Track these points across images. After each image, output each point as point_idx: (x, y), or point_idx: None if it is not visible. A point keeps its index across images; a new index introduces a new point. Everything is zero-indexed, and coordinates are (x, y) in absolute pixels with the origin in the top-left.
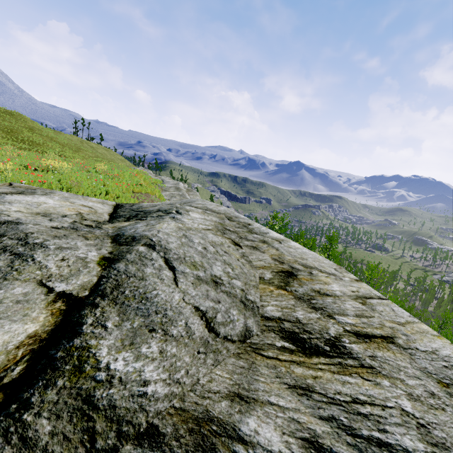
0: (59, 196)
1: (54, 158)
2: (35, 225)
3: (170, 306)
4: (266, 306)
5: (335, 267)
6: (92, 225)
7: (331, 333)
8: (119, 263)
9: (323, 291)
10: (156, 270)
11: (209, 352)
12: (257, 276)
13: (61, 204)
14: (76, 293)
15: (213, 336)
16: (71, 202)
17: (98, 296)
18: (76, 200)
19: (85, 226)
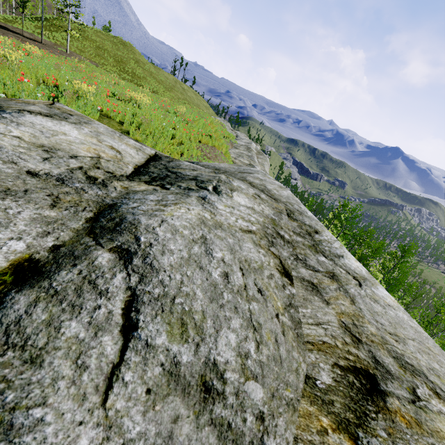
0: (90, 129)
1: (146, 92)
2: (5, 163)
3: None
4: None
5: None
6: (98, 178)
7: None
8: (27, 291)
9: None
10: (88, 331)
11: None
12: (302, 371)
13: (84, 140)
14: None
15: None
16: (99, 140)
17: None
18: (108, 139)
19: (86, 178)
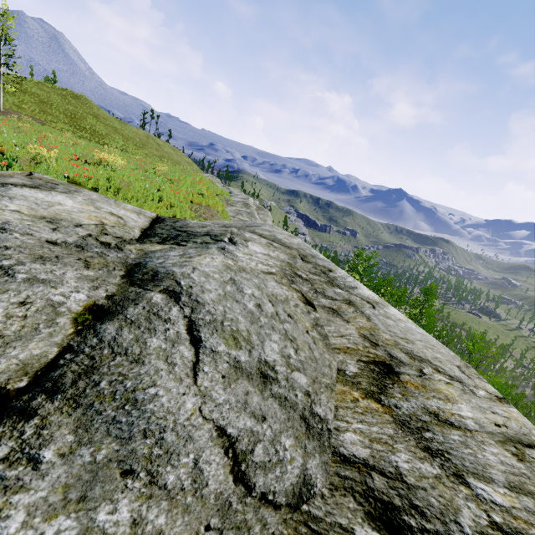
0: (83, 197)
1: (114, 152)
2: (23, 235)
3: (173, 423)
4: (344, 432)
5: (459, 364)
6: (111, 243)
7: (465, 525)
8: (109, 322)
9: (445, 415)
10: (167, 344)
11: (227, 527)
12: (334, 366)
13: (82, 209)
14: (4, 380)
15: (241, 492)
16: (96, 207)
17: (41, 392)
18: (105, 205)
19: (100, 243)
